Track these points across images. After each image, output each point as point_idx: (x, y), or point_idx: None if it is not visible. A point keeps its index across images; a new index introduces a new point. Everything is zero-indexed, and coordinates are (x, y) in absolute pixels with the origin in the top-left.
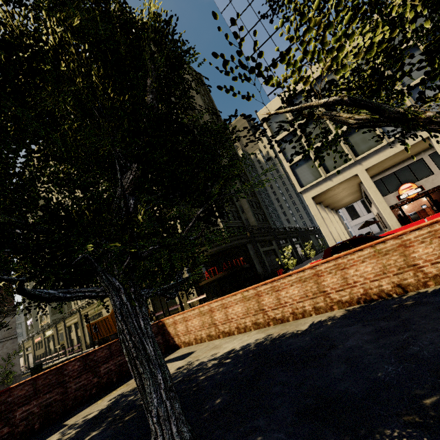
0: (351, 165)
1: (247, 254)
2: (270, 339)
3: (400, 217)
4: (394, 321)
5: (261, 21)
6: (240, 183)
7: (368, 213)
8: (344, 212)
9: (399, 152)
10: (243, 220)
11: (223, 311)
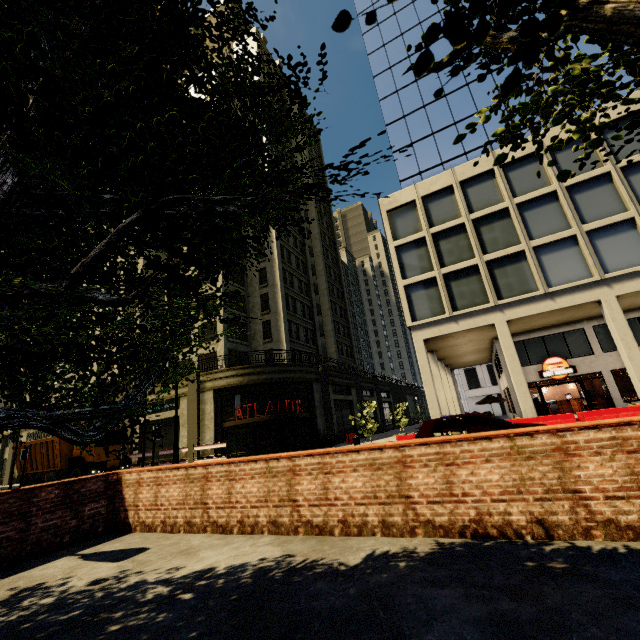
0: (489, 309)
1: (309, 398)
2: (286, 566)
3: (536, 402)
4: (530, 605)
5: (418, 83)
6: (330, 293)
7: (493, 385)
8: (461, 375)
9: (556, 310)
10: (319, 346)
11: (226, 484)
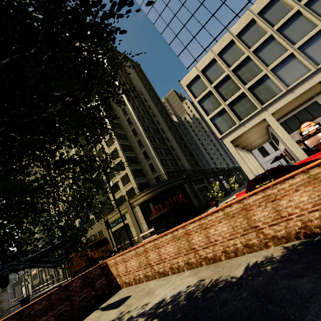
0: (259, 112)
1: (184, 192)
2: (202, 288)
3: (304, 150)
4: None
5: (176, 16)
6: (175, 138)
7: (276, 151)
8: (257, 152)
9: (297, 97)
10: (180, 165)
11: (156, 251)
